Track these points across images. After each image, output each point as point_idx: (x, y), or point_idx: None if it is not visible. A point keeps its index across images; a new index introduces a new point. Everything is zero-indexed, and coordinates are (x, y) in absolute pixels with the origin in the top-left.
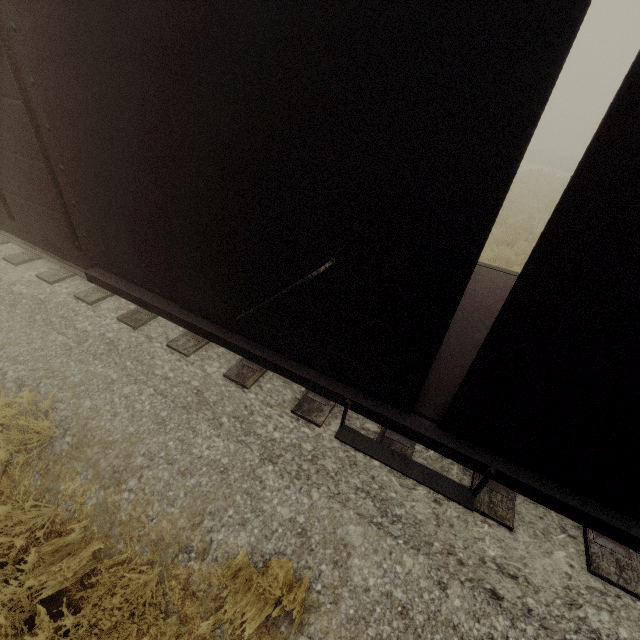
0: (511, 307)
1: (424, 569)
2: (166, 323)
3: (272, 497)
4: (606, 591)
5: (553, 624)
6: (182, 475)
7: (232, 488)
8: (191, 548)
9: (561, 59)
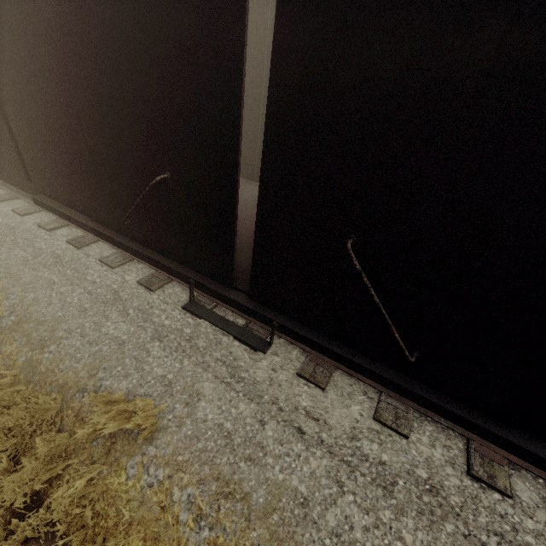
0: (262, 198)
1: (252, 412)
2: (103, 246)
3: (153, 362)
4: (381, 431)
5: (337, 450)
6: (90, 344)
7: (124, 354)
8: (86, 390)
9: (243, 32)
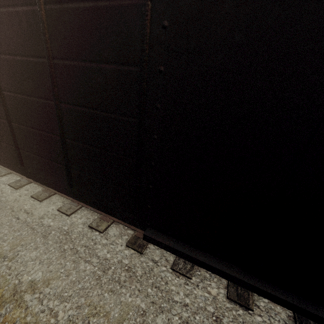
0: None
1: None
2: None
3: None
4: None
5: None
6: None
7: None
8: None
9: None
